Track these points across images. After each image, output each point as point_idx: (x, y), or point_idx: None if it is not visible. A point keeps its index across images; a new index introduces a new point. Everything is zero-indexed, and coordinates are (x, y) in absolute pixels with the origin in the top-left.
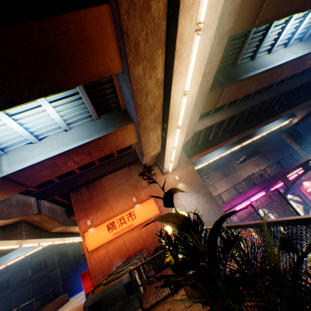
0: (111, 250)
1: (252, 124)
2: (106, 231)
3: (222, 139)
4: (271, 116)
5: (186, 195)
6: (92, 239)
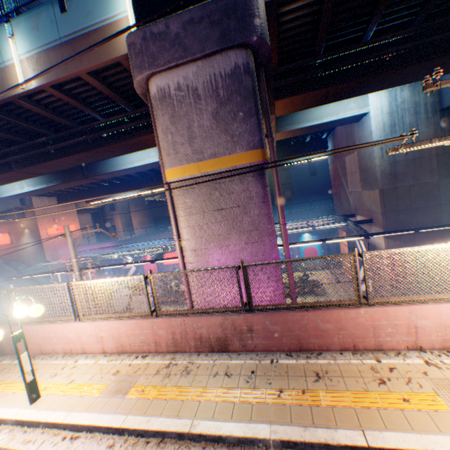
0: None
1: (133, 185)
2: None
3: (99, 192)
4: (157, 181)
5: (29, 238)
6: None
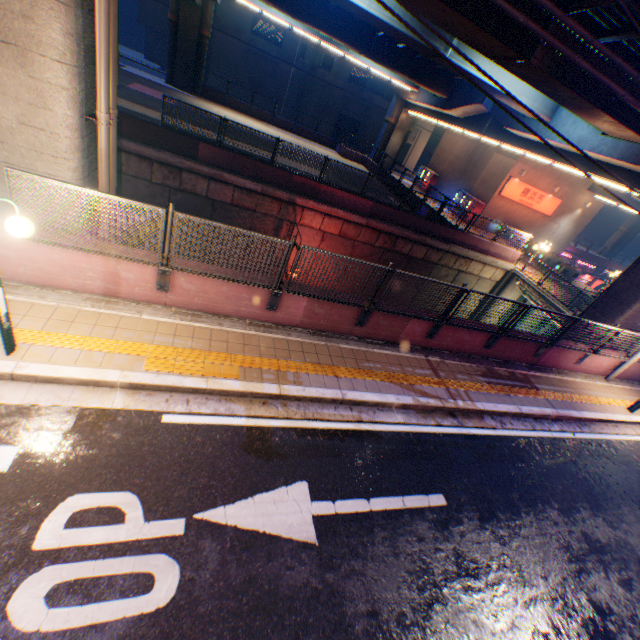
0: (504, 208)
1: None
2: (519, 193)
3: None
4: None
5: (569, 222)
6: (508, 189)
